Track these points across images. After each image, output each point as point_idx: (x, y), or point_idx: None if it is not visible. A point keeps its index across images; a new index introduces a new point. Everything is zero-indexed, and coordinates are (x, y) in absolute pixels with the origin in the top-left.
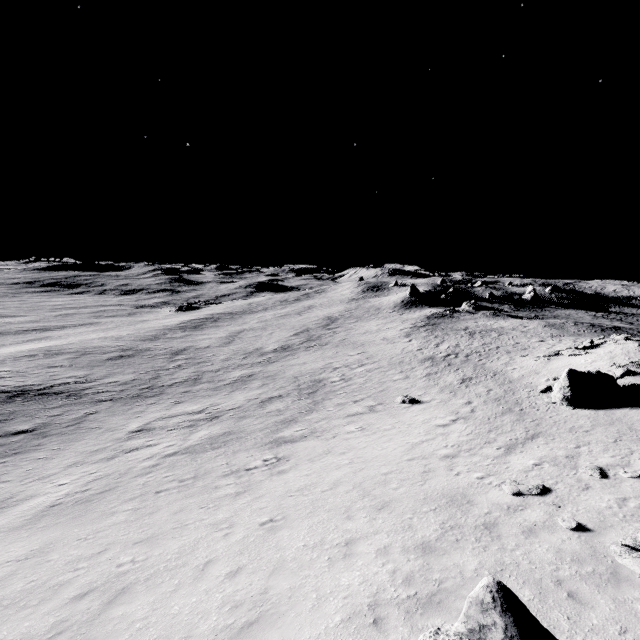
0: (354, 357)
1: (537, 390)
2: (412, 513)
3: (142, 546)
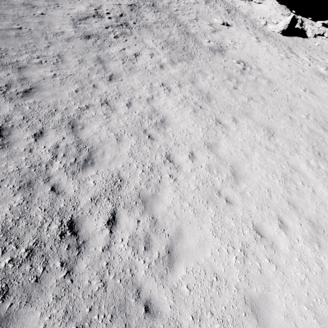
0: None
1: (263, 24)
2: (323, 79)
3: (296, 110)
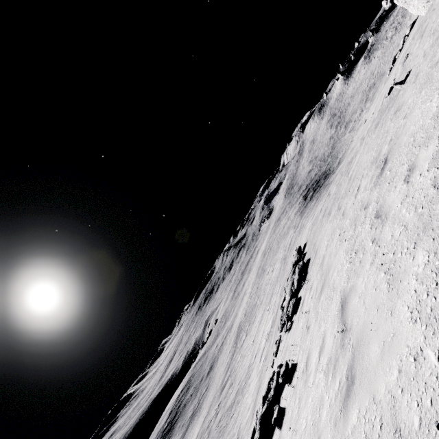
0: (366, 81)
1: None
2: None
3: None
